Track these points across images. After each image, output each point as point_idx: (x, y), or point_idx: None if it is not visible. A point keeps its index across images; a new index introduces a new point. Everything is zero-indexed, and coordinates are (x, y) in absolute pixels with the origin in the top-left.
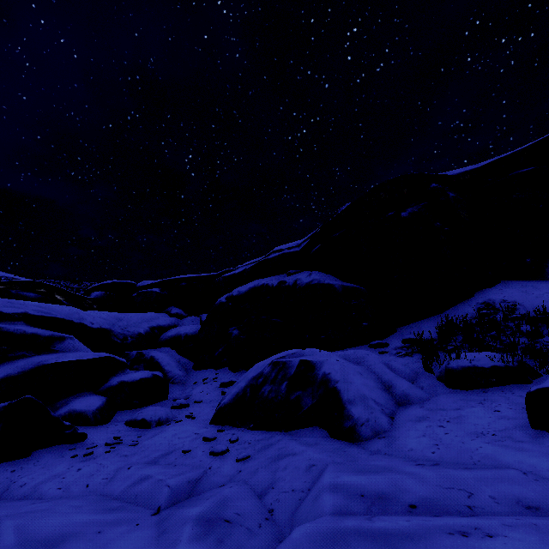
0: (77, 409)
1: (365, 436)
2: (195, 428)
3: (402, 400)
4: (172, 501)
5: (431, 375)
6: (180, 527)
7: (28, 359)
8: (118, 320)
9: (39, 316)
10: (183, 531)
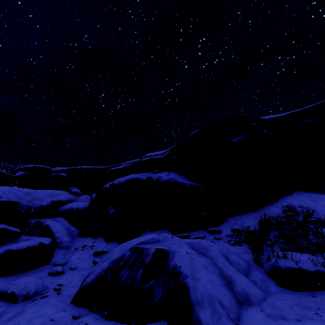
0: None
1: None
2: (53, 311)
3: (242, 298)
4: None
5: (261, 268)
6: None
7: None
8: (27, 195)
9: None
10: None
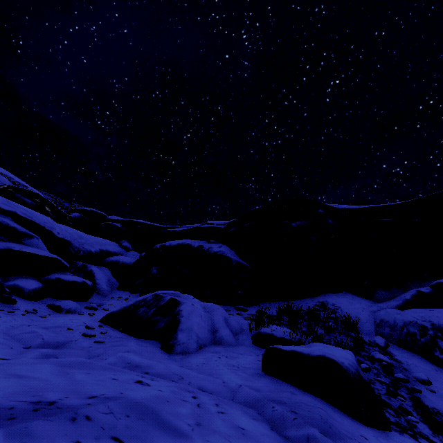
0: (19, 285)
1: (176, 351)
2: (86, 320)
3: (218, 341)
4: (40, 347)
5: (250, 334)
6: (31, 353)
7: (3, 243)
8: (80, 237)
9: (23, 217)
10: (31, 354)
